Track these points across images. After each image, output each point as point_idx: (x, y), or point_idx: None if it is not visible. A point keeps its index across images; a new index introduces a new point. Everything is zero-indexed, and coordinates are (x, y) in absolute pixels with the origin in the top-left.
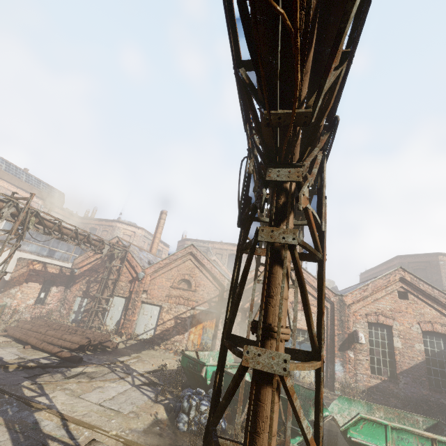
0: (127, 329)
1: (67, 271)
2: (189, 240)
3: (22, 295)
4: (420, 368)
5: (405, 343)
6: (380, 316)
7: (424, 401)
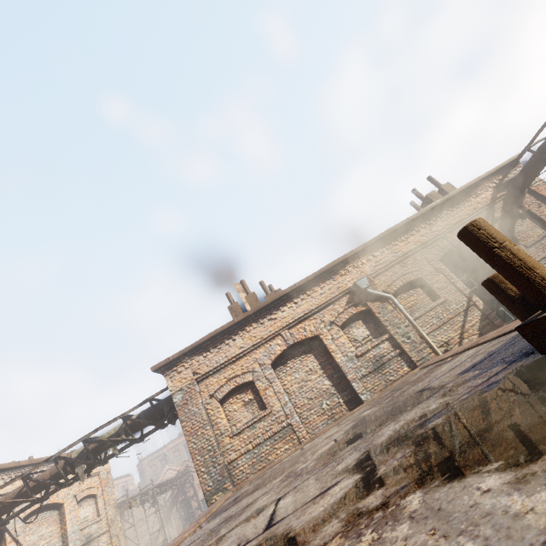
0: None
1: None
2: (145, 458)
3: None
4: None
5: None
6: None
7: None
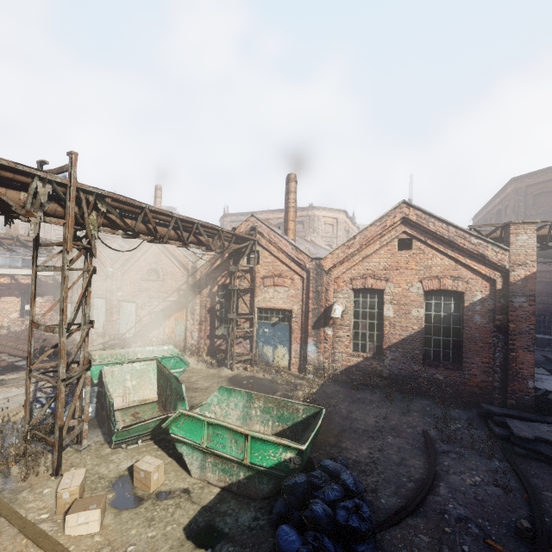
0: (109, 330)
1: (48, 279)
2: (228, 215)
3: (0, 311)
4: (414, 340)
5: (399, 310)
6: (368, 279)
7: (413, 378)
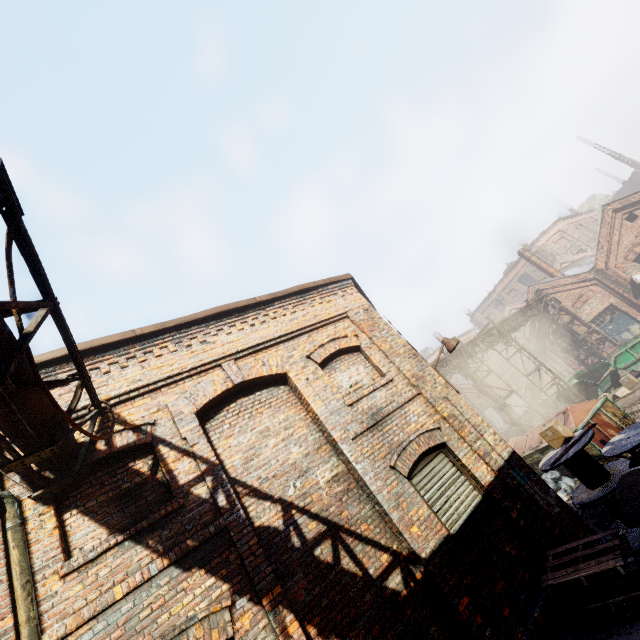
0: None
1: None
2: (475, 312)
3: None
4: None
5: None
6: (634, 250)
7: None
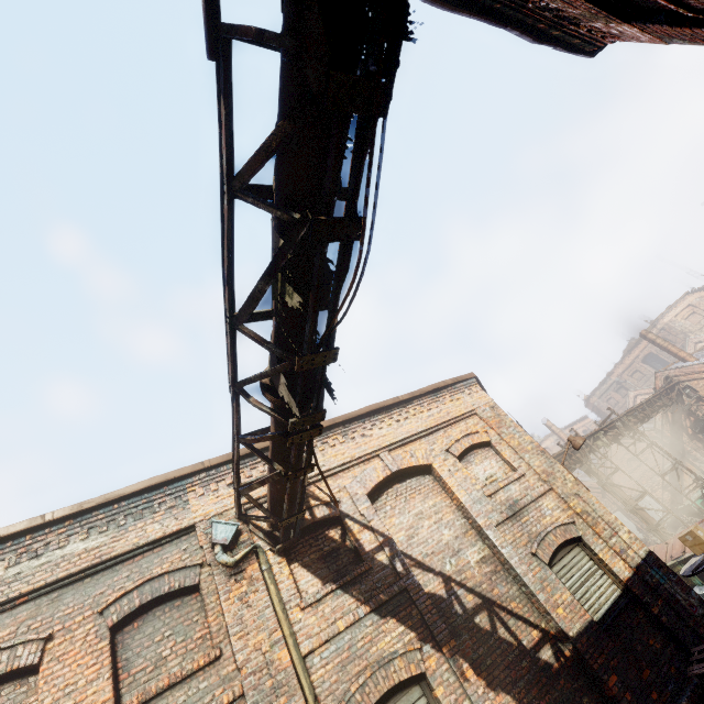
0: None
1: None
2: (590, 396)
3: None
4: None
5: None
6: None
7: None
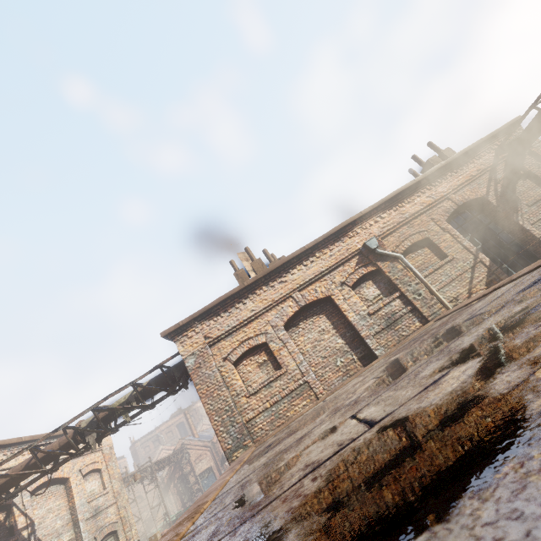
0: None
1: None
2: (138, 441)
3: None
4: None
5: None
6: None
7: None
